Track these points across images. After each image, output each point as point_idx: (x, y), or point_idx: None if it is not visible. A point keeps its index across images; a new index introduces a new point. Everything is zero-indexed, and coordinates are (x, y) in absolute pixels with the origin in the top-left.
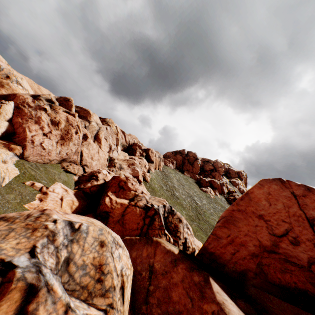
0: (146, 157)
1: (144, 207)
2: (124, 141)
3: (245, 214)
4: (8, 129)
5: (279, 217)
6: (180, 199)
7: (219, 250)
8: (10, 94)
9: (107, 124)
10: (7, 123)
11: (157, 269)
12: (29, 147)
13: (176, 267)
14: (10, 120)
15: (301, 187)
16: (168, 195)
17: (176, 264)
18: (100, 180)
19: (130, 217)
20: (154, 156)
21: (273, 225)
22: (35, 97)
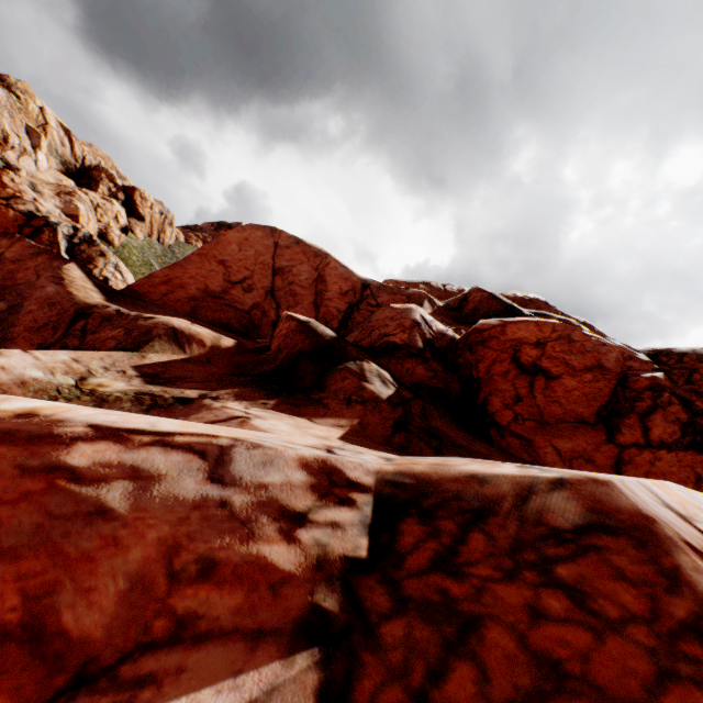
0: (129, 205)
1: (28, 214)
2: (70, 155)
3: (205, 259)
4: None
5: (245, 264)
6: None
7: (147, 289)
8: None
9: (10, 91)
10: None
11: (8, 258)
12: None
13: (37, 258)
14: None
15: (292, 239)
16: None
17: (40, 256)
18: None
19: None
20: (148, 208)
21: (233, 272)
22: None
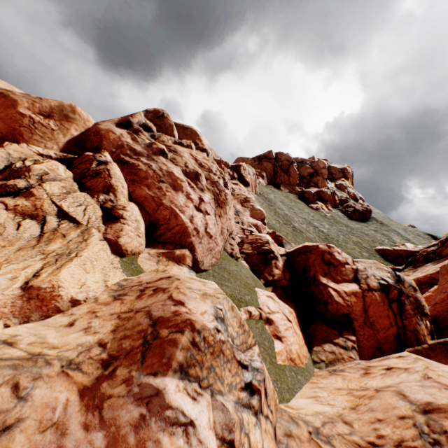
0: (238, 178)
1: (380, 287)
2: None
3: None
4: (143, 218)
5: None
6: (304, 231)
7: None
8: (84, 133)
9: None
10: (135, 206)
11: None
12: (196, 244)
13: None
14: (129, 196)
15: None
16: (291, 231)
17: None
18: (278, 257)
19: (374, 310)
20: (248, 175)
21: None
22: (123, 126)
